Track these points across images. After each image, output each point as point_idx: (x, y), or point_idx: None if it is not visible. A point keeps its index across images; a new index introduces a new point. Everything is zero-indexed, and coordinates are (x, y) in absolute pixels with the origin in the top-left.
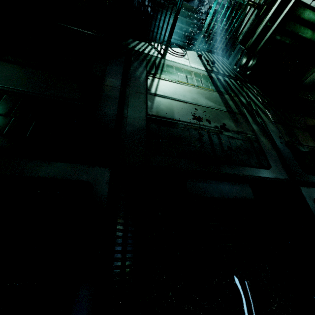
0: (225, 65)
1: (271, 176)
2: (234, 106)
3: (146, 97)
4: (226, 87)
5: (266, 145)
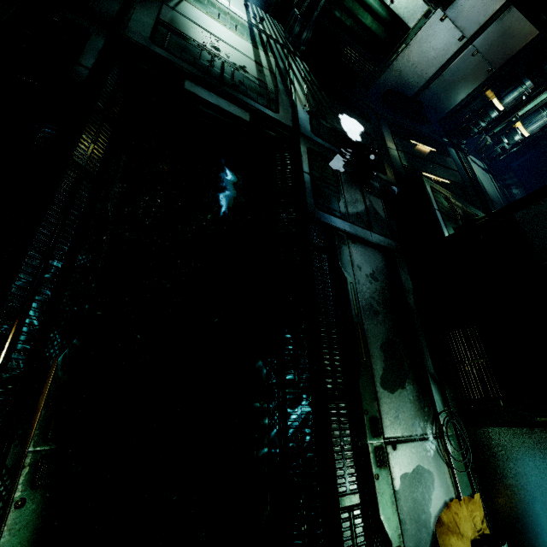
0: (277, 30)
1: (275, 117)
2: (266, 62)
3: (162, 5)
4: (266, 46)
5: (284, 101)
